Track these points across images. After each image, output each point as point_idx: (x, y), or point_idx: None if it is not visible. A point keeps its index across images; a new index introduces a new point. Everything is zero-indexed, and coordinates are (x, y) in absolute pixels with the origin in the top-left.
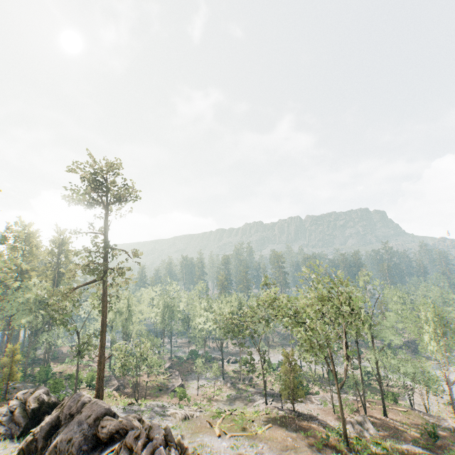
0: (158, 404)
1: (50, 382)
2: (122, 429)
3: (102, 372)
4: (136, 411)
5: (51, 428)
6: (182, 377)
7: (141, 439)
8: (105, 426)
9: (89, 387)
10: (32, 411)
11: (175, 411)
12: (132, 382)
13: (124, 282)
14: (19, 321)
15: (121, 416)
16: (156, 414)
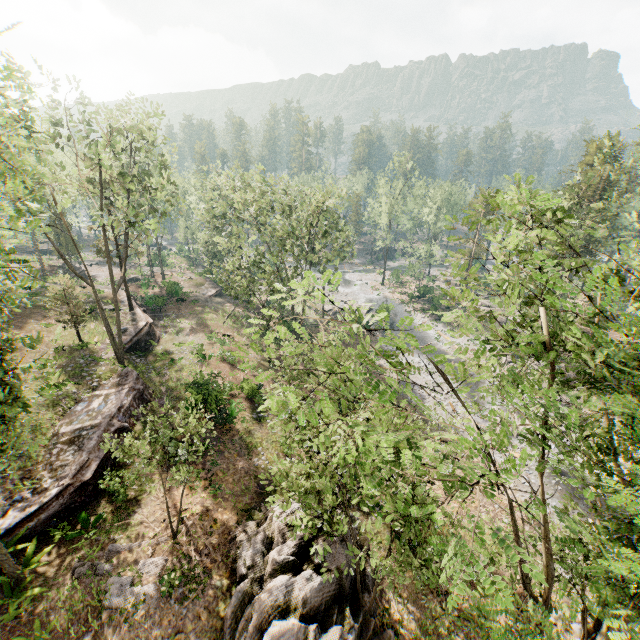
0: None
1: None
2: None
3: None
4: None
5: None
6: None
7: None
8: None
9: None
10: None
11: None
12: None
13: None
14: None
15: None
16: None
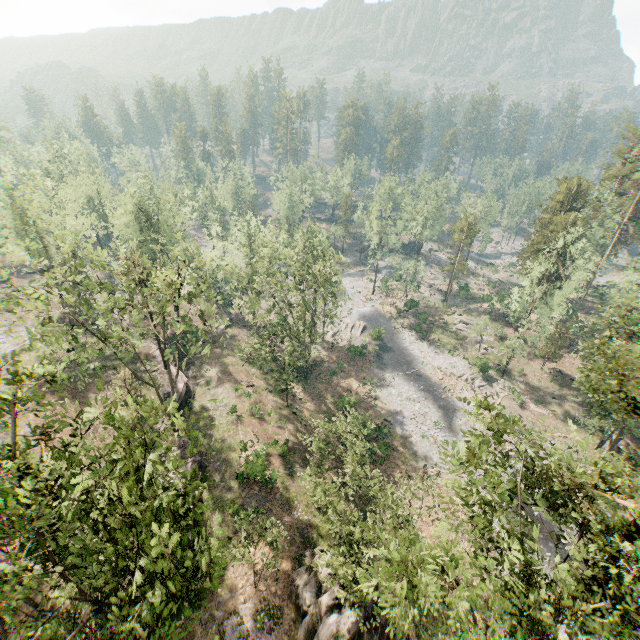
0: None
1: None
2: None
3: None
4: None
5: None
6: None
7: None
8: None
9: None
10: None
11: None
12: None
13: None
14: None
15: None
16: None
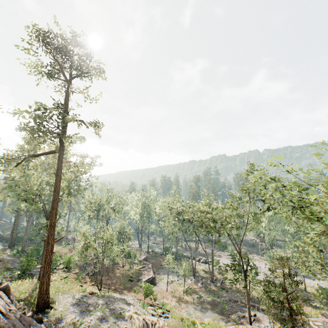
0: (122, 298)
1: (23, 259)
2: None
3: (49, 255)
4: (90, 305)
5: None
6: (154, 270)
7: None
8: None
9: (66, 268)
10: None
11: (134, 314)
12: (108, 269)
13: (88, 163)
14: (19, 205)
15: (69, 310)
16: (110, 314)
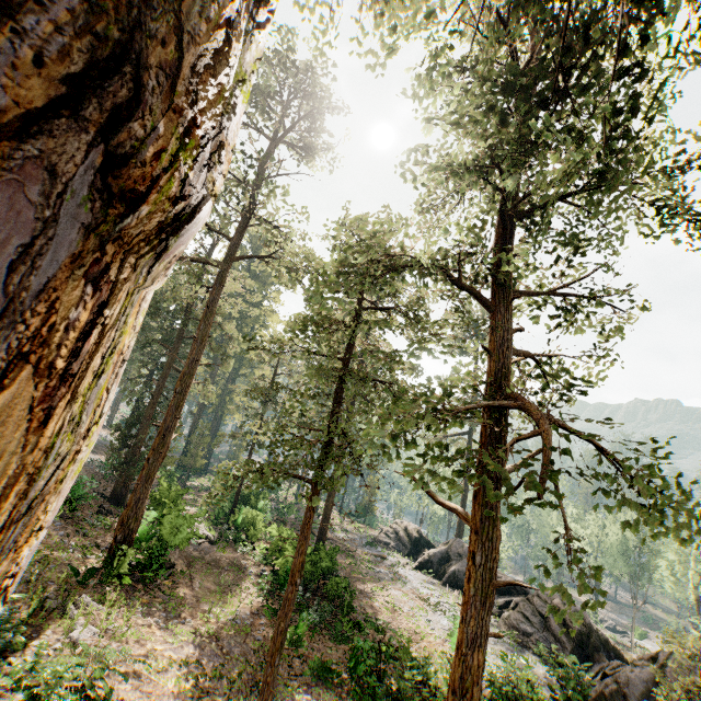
0: None
1: None
2: (519, 587)
3: (461, 536)
4: None
5: (442, 558)
6: None
7: (556, 598)
8: (499, 578)
9: None
10: (415, 539)
11: None
12: None
13: None
14: None
15: None
16: None
